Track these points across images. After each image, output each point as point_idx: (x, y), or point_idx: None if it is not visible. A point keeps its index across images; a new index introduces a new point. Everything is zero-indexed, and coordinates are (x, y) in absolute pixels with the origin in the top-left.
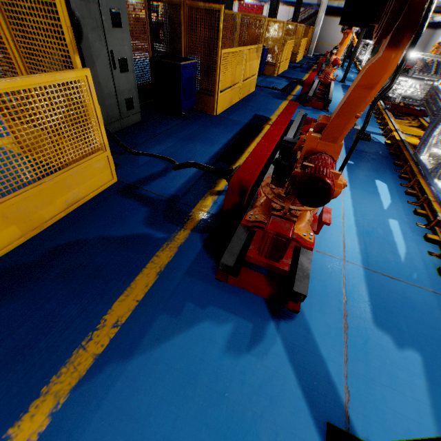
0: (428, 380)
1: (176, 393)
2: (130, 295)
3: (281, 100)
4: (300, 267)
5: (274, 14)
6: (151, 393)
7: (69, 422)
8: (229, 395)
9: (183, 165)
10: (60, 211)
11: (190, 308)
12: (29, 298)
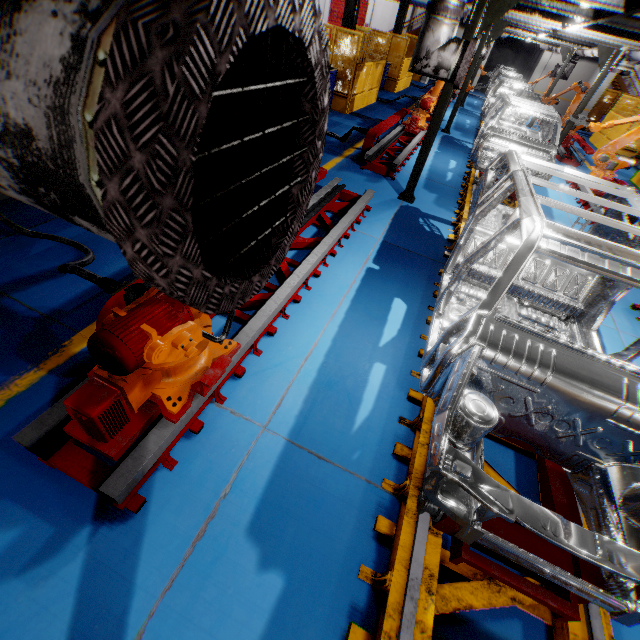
0: (274, 618)
1: None
2: None
3: (332, 155)
4: (137, 451)
5: (351, 20)
6: None
7: None
8: None
9: (62, 268)
10: None
11: None
12: None
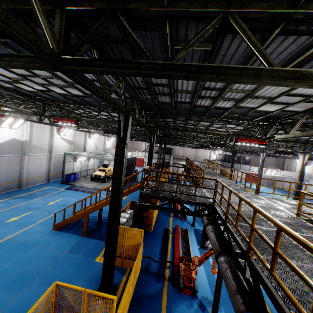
0: (223, 305)
1: None
2: (164, 300)
3: (169, 217)
4: (195, 284)
5: (157, 178)
6: None
7: None
8: None
9: (160, 261)
10: (135, 281)
11: (177, 300)
12: (145, 305)
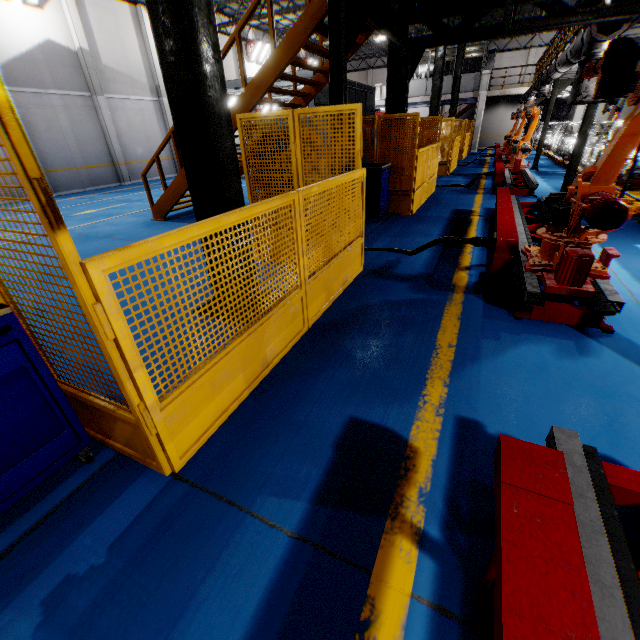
0: None
1: (536, 376)
2: (446, 331)
3: (472, 194)
4: (603, 289)
5: (436, 114)
6: (514, 376)
7: (462, 389)
8: (582, 376)
9: (435, 241)
10: (339, 288)
11: (506, 335)
12: (366, 336)
